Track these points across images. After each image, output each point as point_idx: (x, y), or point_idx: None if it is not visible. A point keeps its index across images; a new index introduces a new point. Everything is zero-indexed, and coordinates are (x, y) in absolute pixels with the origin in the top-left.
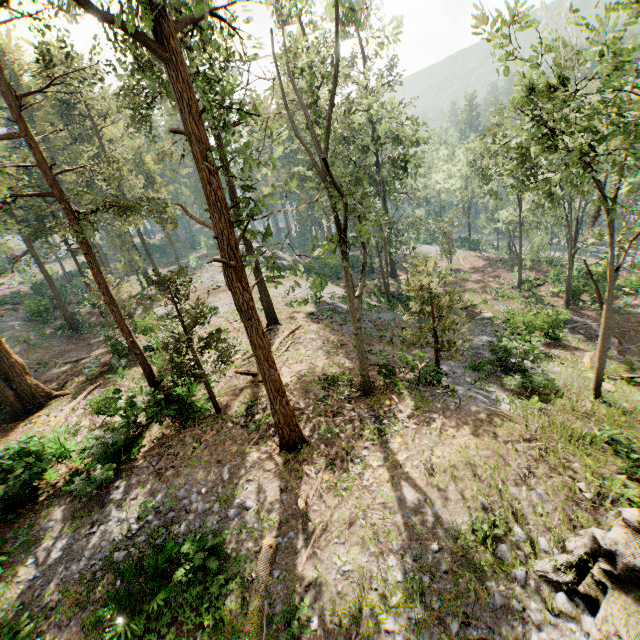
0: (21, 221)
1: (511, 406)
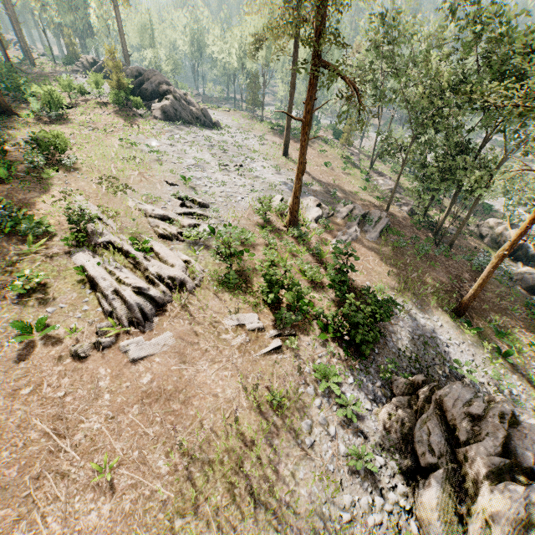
0: None
1: None
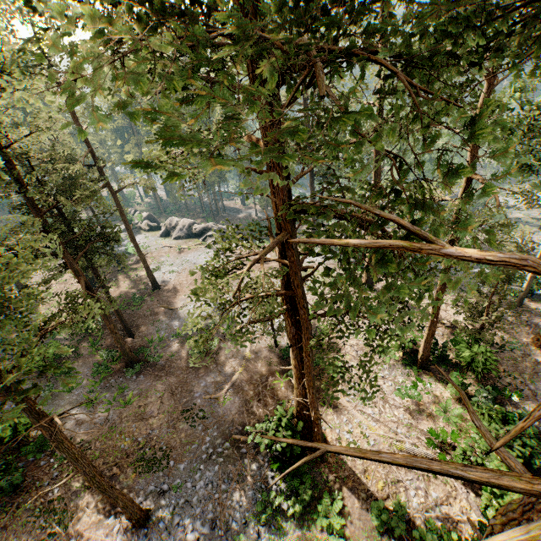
0: (68, 240)
1: (539, 292)
